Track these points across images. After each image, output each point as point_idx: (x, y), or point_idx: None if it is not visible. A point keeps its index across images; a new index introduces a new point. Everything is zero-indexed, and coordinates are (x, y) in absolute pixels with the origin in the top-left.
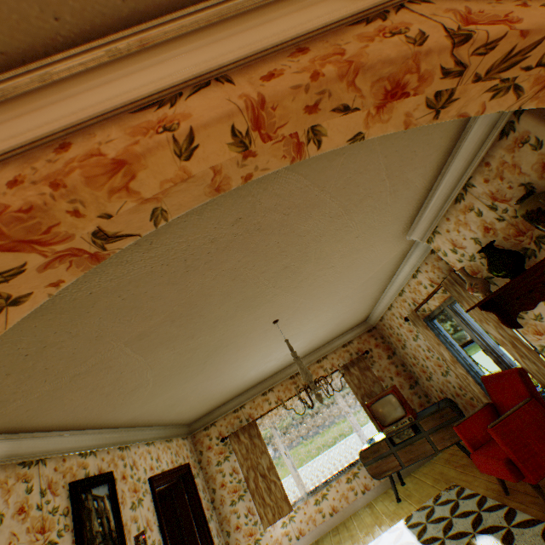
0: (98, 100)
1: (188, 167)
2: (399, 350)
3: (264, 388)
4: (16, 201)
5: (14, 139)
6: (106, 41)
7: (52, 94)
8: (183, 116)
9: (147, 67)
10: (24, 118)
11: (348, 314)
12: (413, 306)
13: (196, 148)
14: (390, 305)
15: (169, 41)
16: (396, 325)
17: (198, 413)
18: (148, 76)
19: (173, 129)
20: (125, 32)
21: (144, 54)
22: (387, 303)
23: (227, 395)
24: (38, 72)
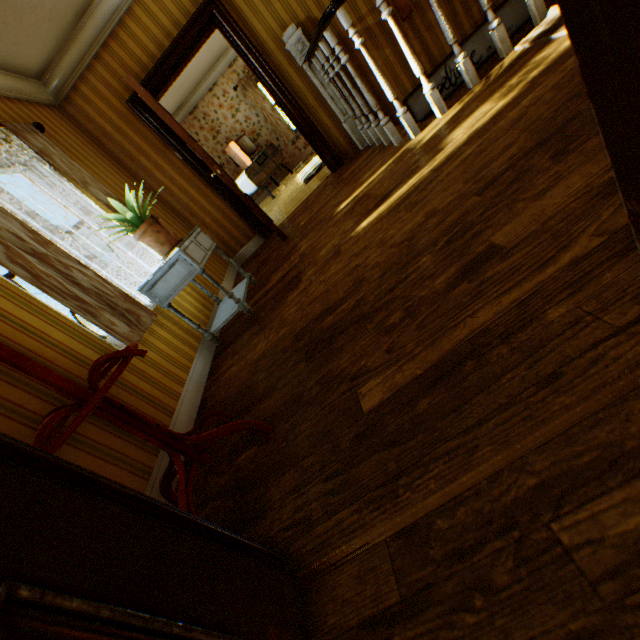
0: None
1: None
2: (210, 144)
3: None
4: None
5: None
6: None
7: None
8: None
9: None
10: None
11: (204, 63)
12: (243, 76)
13: None
14: (215, 85)
15: None
16: (215, 110)
17: None
18: None
19: None
20: None
21: None
22: (213, 81)
23: None
24: None
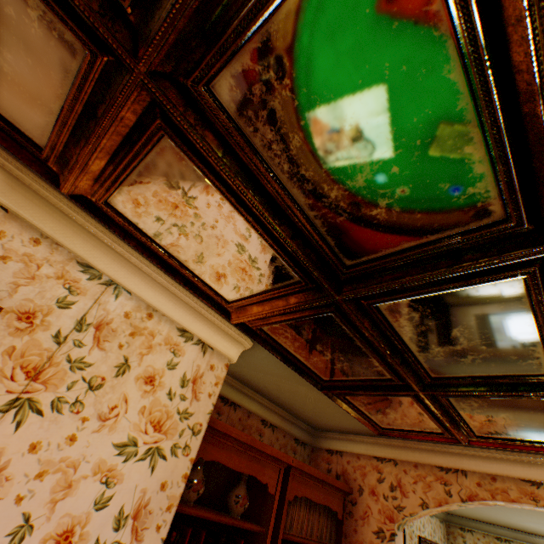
0: (507, 470)
1: (537, 506)
2: None
3: (540, 543)
4: (479, 493)
5: (478, 469)
6: (515, 454)
7: (492, 459)
8: (540, 496)
9: (529, 466)
10: (481, 462)
11: None
12: None
13: (543, 506)
14: None
15: (540, 462)
16: None
17: (458, 512)
18: (528, 471)
19: (535, 500)
20: (523, 454)
21: (528, 462)
22: None
23: (493, 519)
24: (490, 453)
